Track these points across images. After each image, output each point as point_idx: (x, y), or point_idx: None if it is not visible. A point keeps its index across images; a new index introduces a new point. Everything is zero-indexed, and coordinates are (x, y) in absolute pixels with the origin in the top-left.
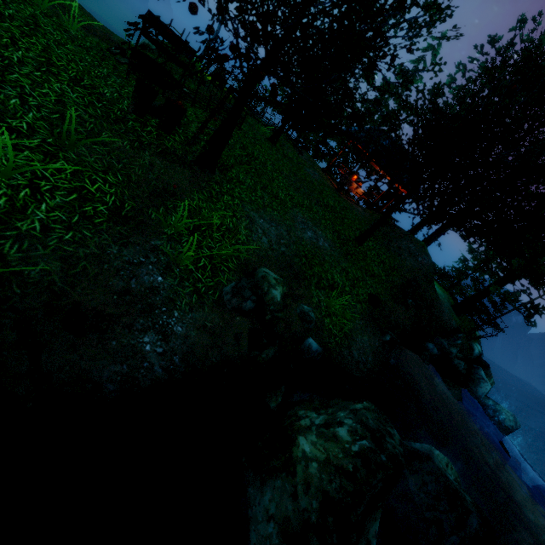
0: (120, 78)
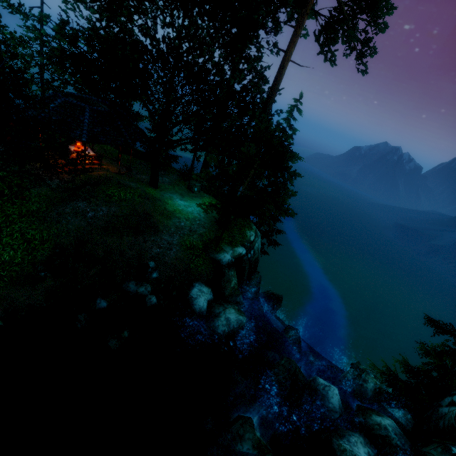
0: None
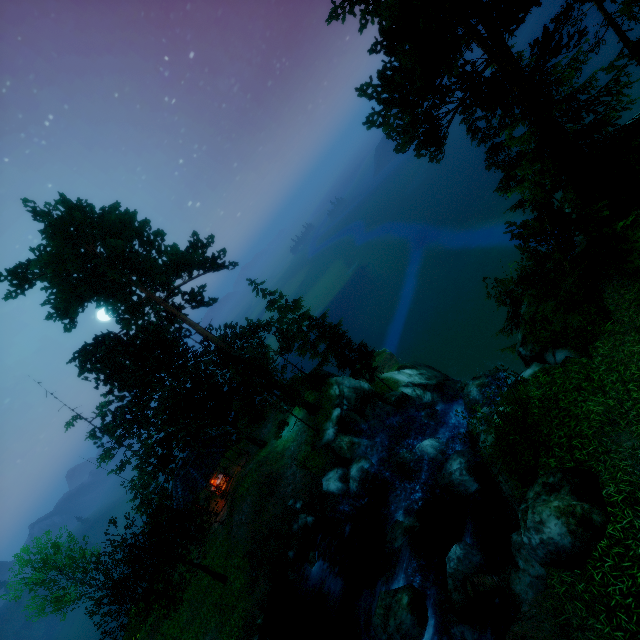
0: None
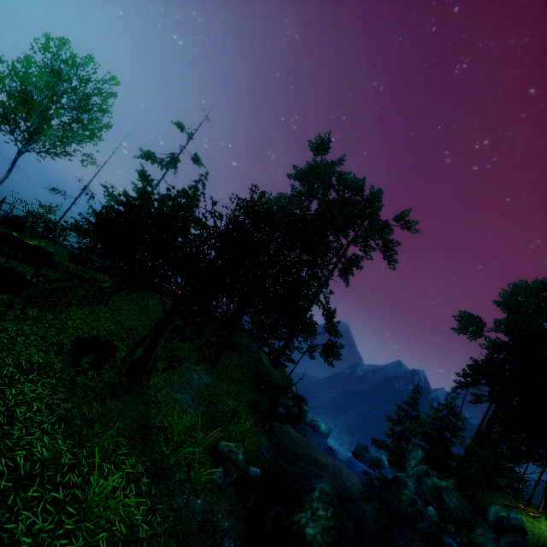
0: (5, 320)
